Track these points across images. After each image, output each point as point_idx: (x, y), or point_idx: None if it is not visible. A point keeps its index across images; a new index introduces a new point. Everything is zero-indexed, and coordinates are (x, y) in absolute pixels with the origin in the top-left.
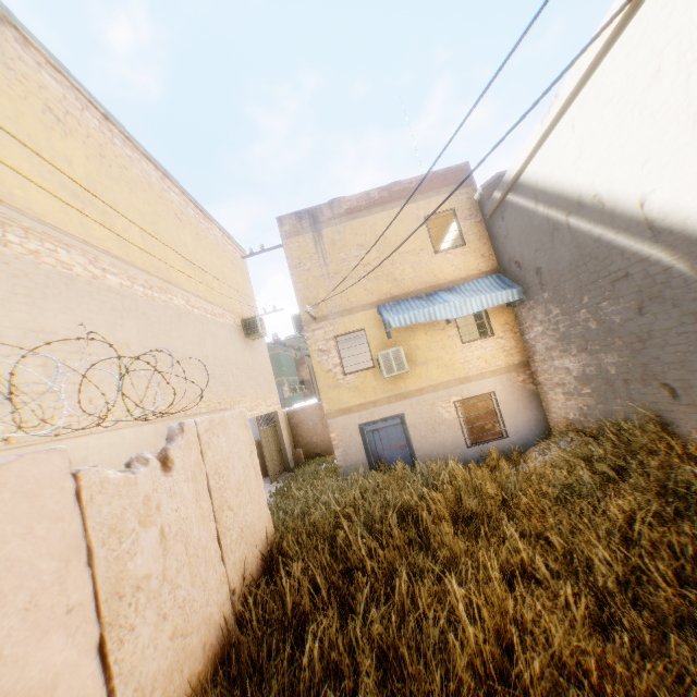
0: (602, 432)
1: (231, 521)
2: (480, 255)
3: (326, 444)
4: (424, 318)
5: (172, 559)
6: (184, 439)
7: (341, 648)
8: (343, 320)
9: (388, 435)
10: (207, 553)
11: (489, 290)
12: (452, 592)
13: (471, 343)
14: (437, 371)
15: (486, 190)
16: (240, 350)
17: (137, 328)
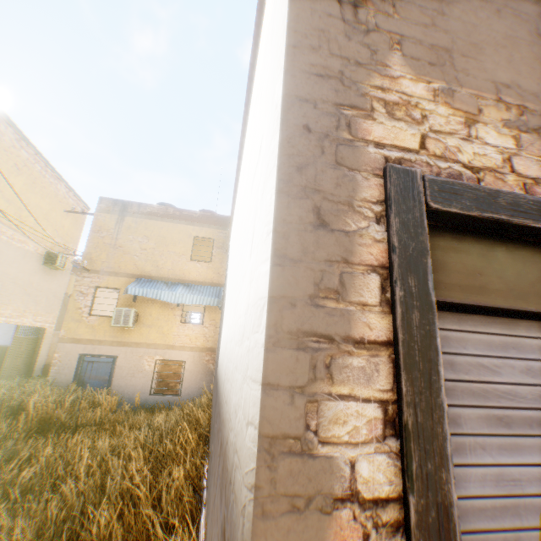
0: None
1: None
2: (217, 272)
3: None
4: (152, 295)
5: None
6: None
7: None
8: (109, 278)
9: (99, 368)
10: None
11: (208, 294)
12: None
13: (186, 324)
14: (155, 335)
15: None
16: (29, 271)
17: None
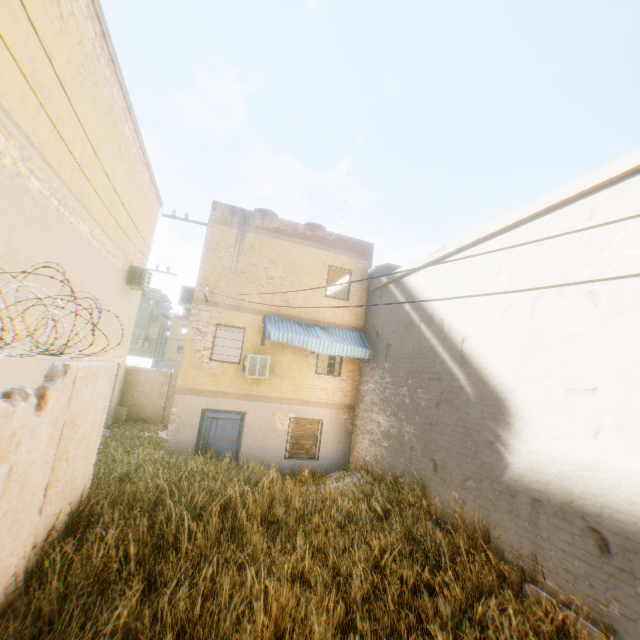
0: (384, 479)
1: (63, 472)
2: (355, 313)
3: (154, 412)
4: (298, 343)
5: (7, 500)
6: (65, 382)
7: (146, 618)
8: (231, 313)
9: (225, 426)
10: (34, 501)
11: (351, 342)
12: (249, 584)
13: (322, 375)
14: (288, 388)
15: (378, 270)
16: (116, 293)
17: (35, 239)
